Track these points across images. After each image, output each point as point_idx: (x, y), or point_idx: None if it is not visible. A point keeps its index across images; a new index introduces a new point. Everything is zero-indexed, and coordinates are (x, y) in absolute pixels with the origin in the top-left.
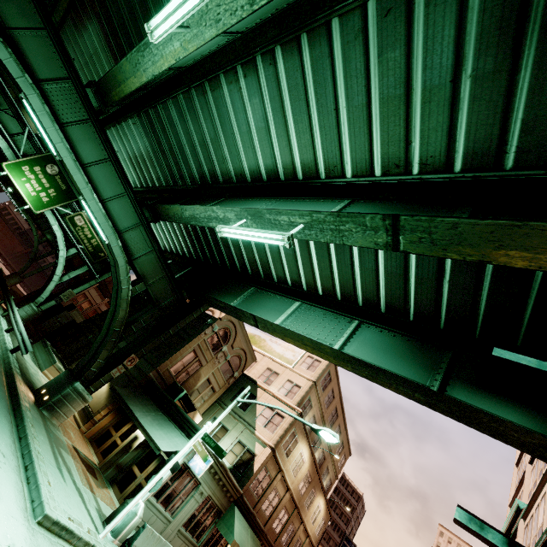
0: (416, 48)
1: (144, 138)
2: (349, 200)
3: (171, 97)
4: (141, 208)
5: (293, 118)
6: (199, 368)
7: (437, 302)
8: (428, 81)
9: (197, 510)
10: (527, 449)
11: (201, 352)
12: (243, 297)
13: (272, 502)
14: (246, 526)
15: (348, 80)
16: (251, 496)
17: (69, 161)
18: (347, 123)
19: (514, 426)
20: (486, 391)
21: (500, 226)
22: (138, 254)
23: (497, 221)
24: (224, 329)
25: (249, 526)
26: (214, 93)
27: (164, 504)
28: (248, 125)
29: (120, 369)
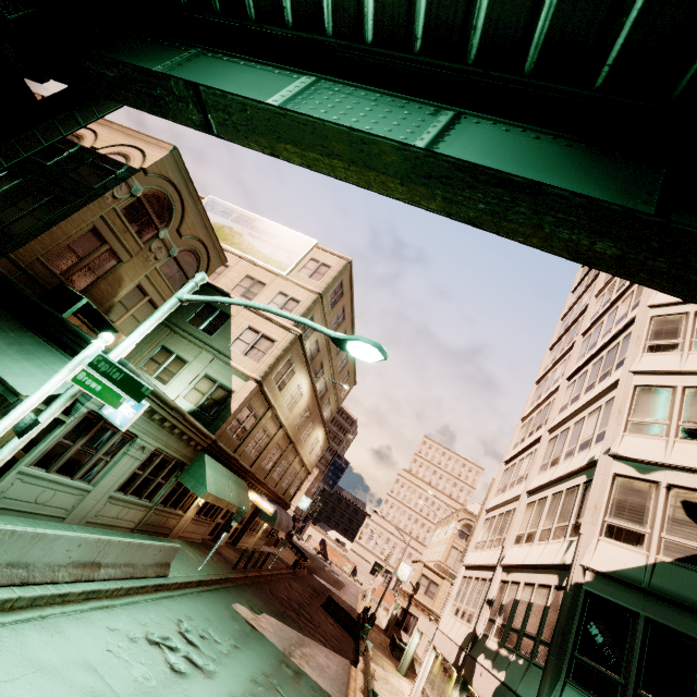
0: None
1: None
2: None
3: None
4: None
5: None
6: (116, 266)
7: None
8: None
9: (141, 469)
10: None
11: (112, 235)
12: (169, 64)
13: (260, 442)
14: (225, 473)
15: None
16: (230, 439)
17: None
18: None
19: None
20: None
21: None
22: None
23: None
24: (156, 195)
25: (231, 471)
26: None
27: (67, 472)
28: None
29: None
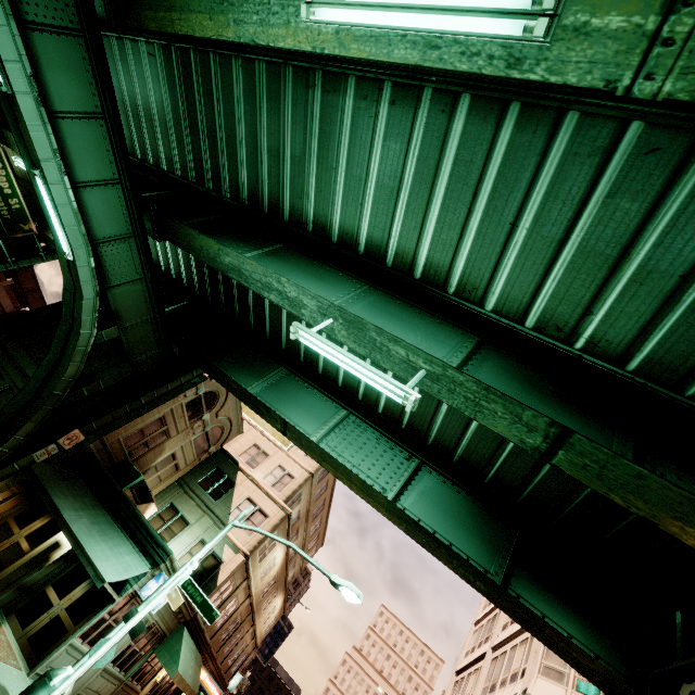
0: (662, 215)
1: (165, 87)
2: (476, 337)
3: (243, 55)
4: (140, 213)
5: (444, 200)
6: (165, 440)
7: (526, 479)
8: (654, 261)
9: (135, 640)
10: (579, 668)
11: (173, 419)
12: (267, 379)
13: (227, 612)
14: (192, 647)
15: (549, 200)
16: None
17: (27, 103)
18: (519, 249)
19: (577, 648)
20: (550, 590)
21: (694, 502)
22: (117, 280)
23: (694, 497)
24: (212, 392)
25: (194, 643)
26: (327, 95)
27: (92, 643)
28: (366, 170)
29: (49, 450)
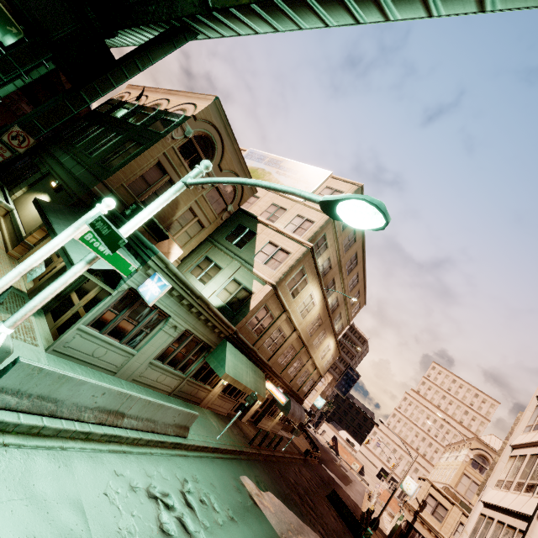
0: None
1: None
2: None
3: None
4: None
5: None
6: None
7: None
8: None
9: (175, 344)
10: None
11: (172, 168)
12: None
13: (276, 341)
14: (245, 361)
15: None
16: (249, 333)
17: None
18: None
19: None
20: None
21: None
22: None
23: None
24: (203, 136)
25: (250, 361)
26: None
27: (116, 336)
28: None
29: None
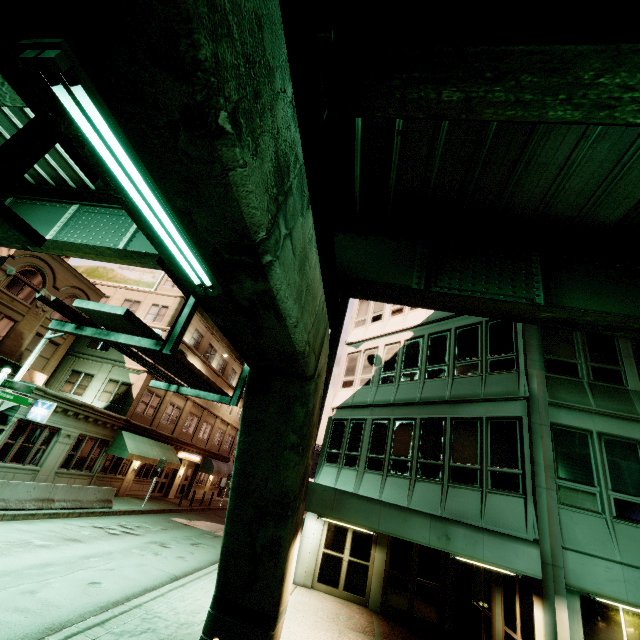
0: None
1: None
2: None
3: None
4: None
5: None
6: (14, 326)
7: None
8: None
9: (73, 450)
10: None
11: (3, 306)
12: None
13: (173, 415)
14: (147, 441)
15: None
16: (142, 417)
17: None
18: None
19: None
20: None
21: None
22: None
23: None
24: (27, 269)
25: (153, 440)
26: None
27: (18, 461)
28: None
29: None
